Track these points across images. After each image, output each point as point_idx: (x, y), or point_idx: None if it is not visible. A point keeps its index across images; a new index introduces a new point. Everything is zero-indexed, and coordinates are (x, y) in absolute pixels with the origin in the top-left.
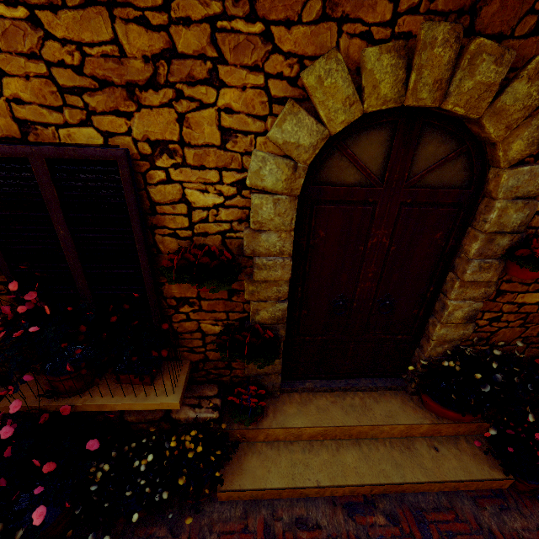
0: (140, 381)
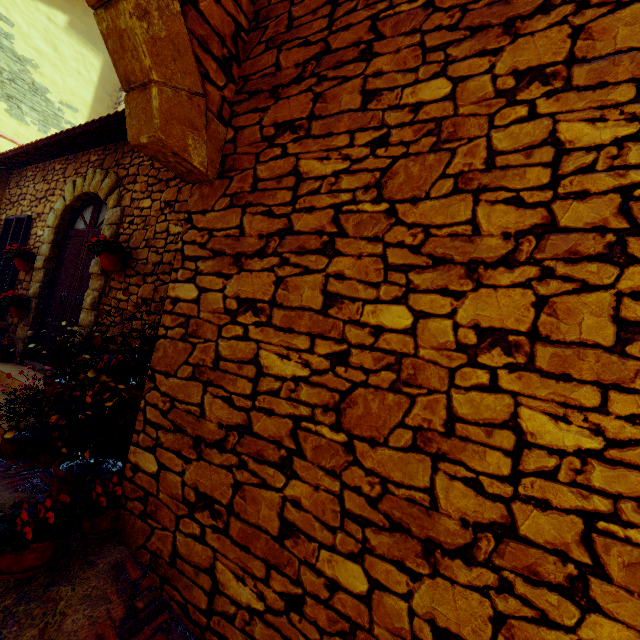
0: None
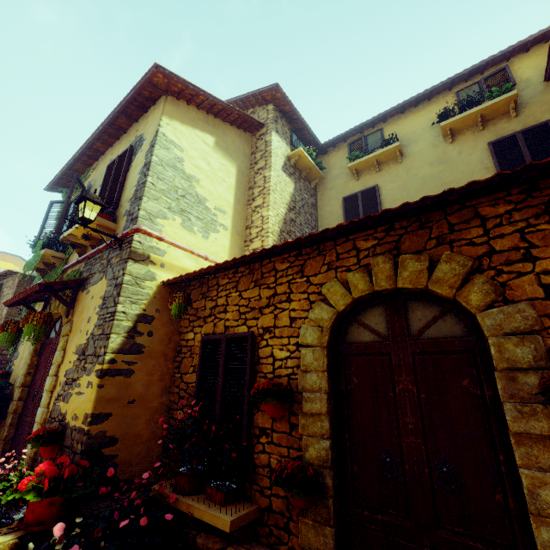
0: (218, 499)
